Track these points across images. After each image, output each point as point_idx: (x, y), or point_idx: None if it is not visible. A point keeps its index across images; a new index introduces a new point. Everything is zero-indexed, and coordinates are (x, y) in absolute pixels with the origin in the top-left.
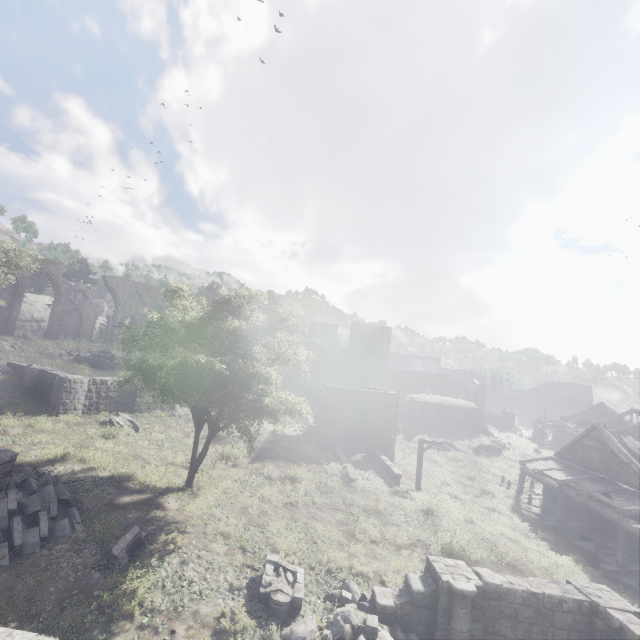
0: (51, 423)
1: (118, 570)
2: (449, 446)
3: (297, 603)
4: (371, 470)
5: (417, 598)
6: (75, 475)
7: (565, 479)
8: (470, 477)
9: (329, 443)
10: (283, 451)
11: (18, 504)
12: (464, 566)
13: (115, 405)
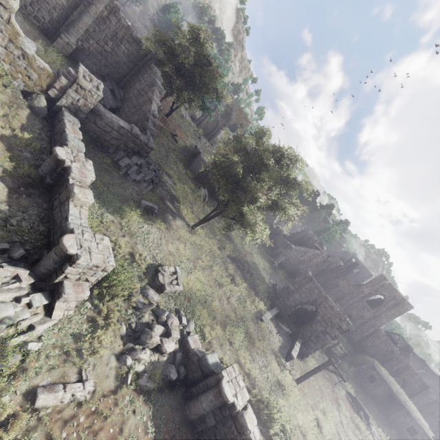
0: (182, 168)
1: (137, 208)
2: (364, 417)
3: (163, 288)
4: (282, 338)
5: (203, 361)
6: (166, 183)
7: None
8: None
9: (277, 301)
10: (247, 271)
11: (141, 164)
12: (245, 395)
13: (208, 186)
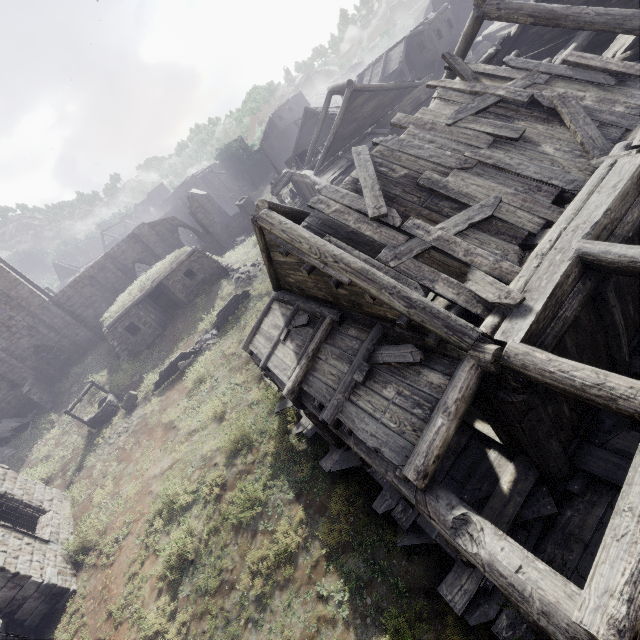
0: None
1: None
2: (186, 359)
3: None
4: None
5: None
6: None
7: (292, 385)
8: (217, 417)
9: None
10: None
11: None
12: None
13: None
